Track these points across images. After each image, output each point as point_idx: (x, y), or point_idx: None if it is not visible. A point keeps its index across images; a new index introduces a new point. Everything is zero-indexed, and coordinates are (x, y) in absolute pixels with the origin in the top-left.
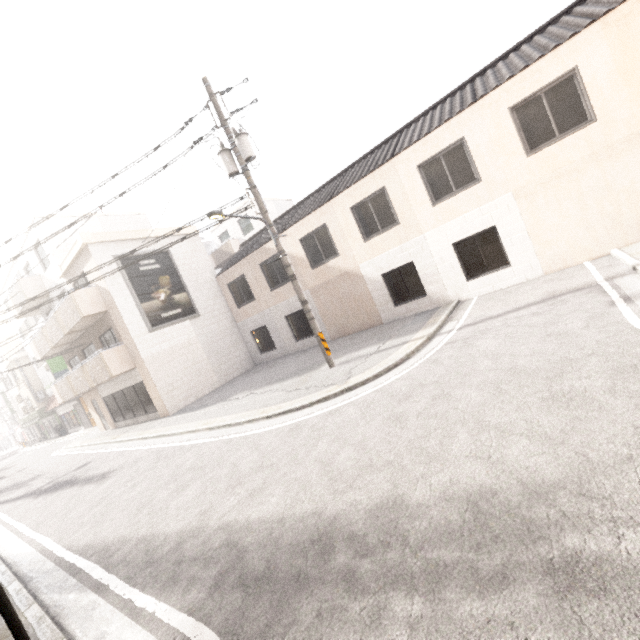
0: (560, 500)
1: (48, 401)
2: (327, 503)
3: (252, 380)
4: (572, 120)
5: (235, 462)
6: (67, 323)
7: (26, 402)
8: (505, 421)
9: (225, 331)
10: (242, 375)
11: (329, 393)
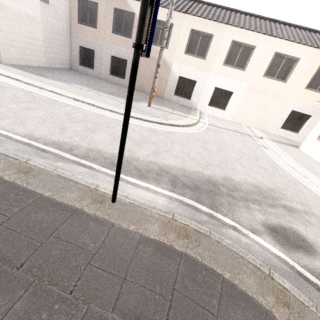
0: (276, 193)
1: None
2: (202, 170)
3: (81, 80)
4: (282, 76)
5: None
6: None
7: None
8: (249, 168)
9: (61, 31)
10: (64, 70)
11: (162, 122)
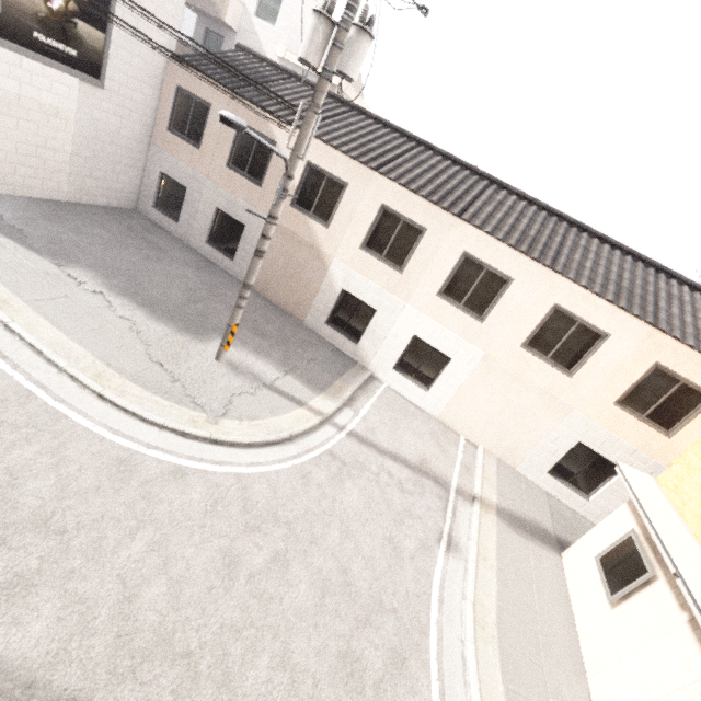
0: None
1: None
2: (97, 689)
3: (117, 253)
4: (565, 360)
5: (16, 472)
6: None
7: None
8: (302, 666)
9: (127, 139)
10: (109, 214)
11: (192, 429)
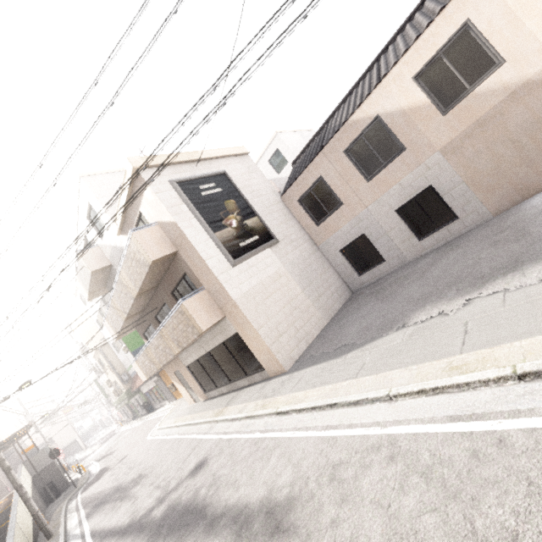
0: None
1: (132, 381)
2: None
3: (400, 296)
4: None
5: None
6: (134, 281)
7: (114, 386)
8: None
9: (309, 257)
10: (350, 304)
11: None
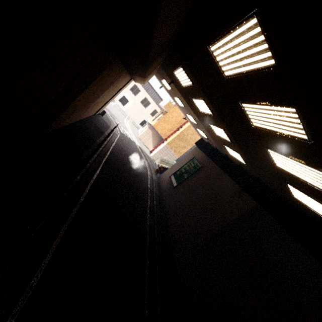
0: (116, 118)
1: None
2: None
3: None
4: (145, 106)
5: None
6: None
7: None
8: (115, 114)
9: None
10: None
11: None
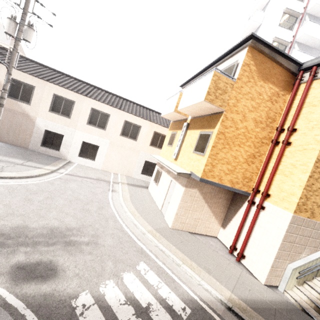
0: (73, 231)
1: None
2: None
3: None
4: (133, 136)
5: None
6: None
7: None
8: (69, 212)
9: None
10: None
11: None
